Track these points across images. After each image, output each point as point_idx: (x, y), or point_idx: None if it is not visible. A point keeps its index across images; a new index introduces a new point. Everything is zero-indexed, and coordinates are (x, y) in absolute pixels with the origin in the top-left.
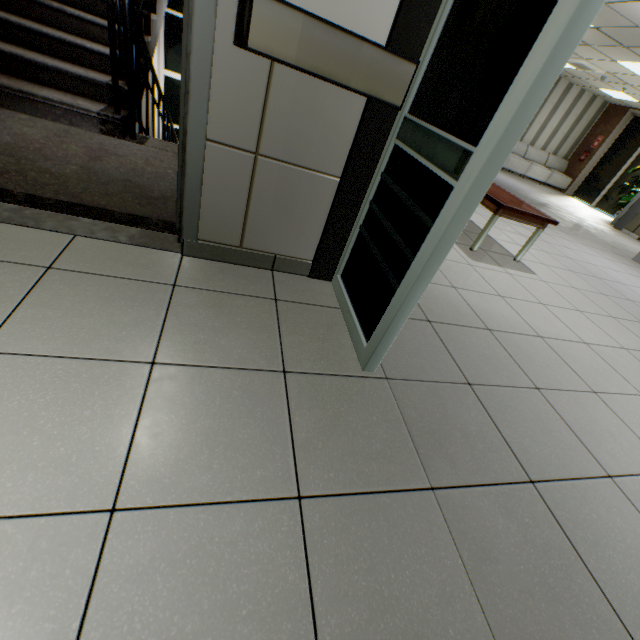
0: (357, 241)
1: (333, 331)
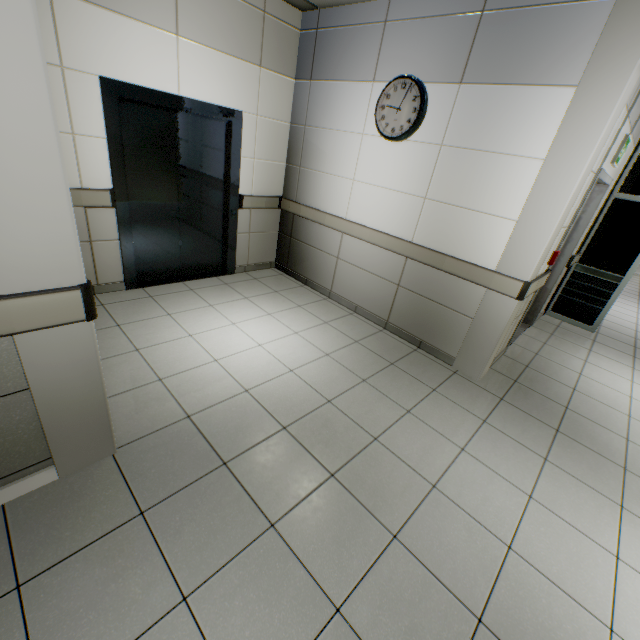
0: (559, 298)
1: (574, 327)
